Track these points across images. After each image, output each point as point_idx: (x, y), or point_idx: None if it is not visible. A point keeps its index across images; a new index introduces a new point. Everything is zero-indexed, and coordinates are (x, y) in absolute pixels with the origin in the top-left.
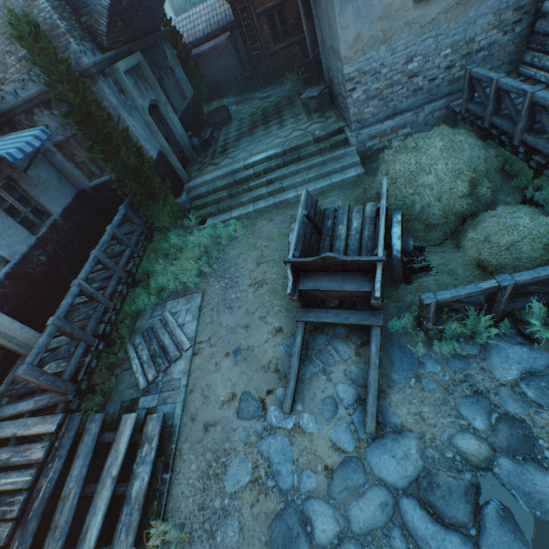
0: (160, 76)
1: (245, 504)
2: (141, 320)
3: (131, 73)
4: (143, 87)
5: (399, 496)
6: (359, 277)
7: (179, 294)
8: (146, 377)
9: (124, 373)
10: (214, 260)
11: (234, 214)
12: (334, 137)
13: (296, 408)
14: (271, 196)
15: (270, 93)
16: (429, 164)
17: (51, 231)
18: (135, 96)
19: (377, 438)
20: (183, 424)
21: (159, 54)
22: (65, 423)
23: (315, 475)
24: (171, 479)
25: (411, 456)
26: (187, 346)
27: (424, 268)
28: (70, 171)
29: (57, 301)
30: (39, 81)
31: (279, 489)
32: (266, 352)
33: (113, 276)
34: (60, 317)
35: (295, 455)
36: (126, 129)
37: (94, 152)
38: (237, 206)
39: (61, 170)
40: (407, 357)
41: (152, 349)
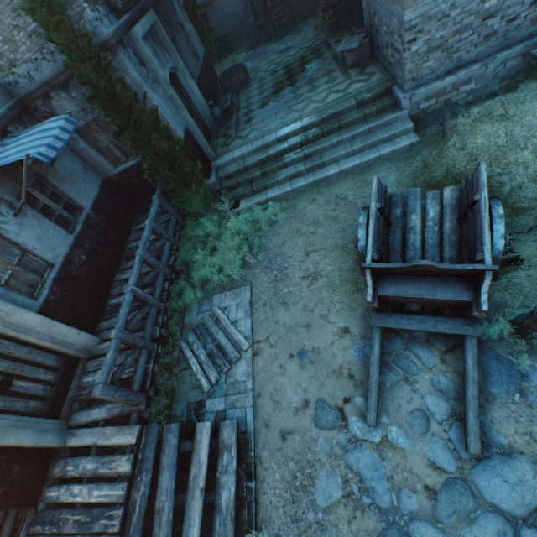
0: (173, 36)
1: (341, 520)
2: (189, 315)
3: (148, 38)
4: (161, 53)
5: (518, 525)
6: (454, 284)
7: (224, 287)
8: (207, 378)
9: (183, 373)
10: (257, 248)
11: (270, 194)
12: (381, 99)
13: (381, 420)
14: (309, 172)
15: (289, 45)
16: (524, 137)
17: (85, 227)
18: (157, 67)
19: (483, 459)
20: (257, 430)
21: (167, 8)
22: (143, 434)
23: (414, 495)
24: (256, 487)
25: (527, 482)
26: (246, 347)
27: (511, 261)
28: (94, 159)
29: (103, 300)
30: (53, 60)
31: (376, 507)
32: (334, 355)
33: (159, 275)
34: (121, 329)
35: (388, 471)
36: (154, 110)
37: (122, 139)
38: (272, 185)
39: (84, 158)
40: (505, 368)
41: (208, 348)
